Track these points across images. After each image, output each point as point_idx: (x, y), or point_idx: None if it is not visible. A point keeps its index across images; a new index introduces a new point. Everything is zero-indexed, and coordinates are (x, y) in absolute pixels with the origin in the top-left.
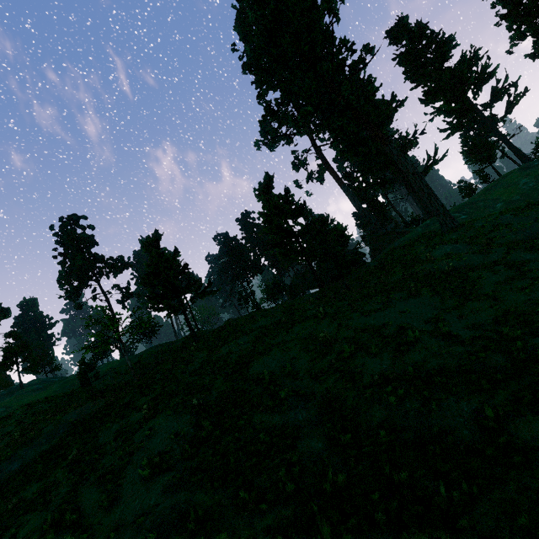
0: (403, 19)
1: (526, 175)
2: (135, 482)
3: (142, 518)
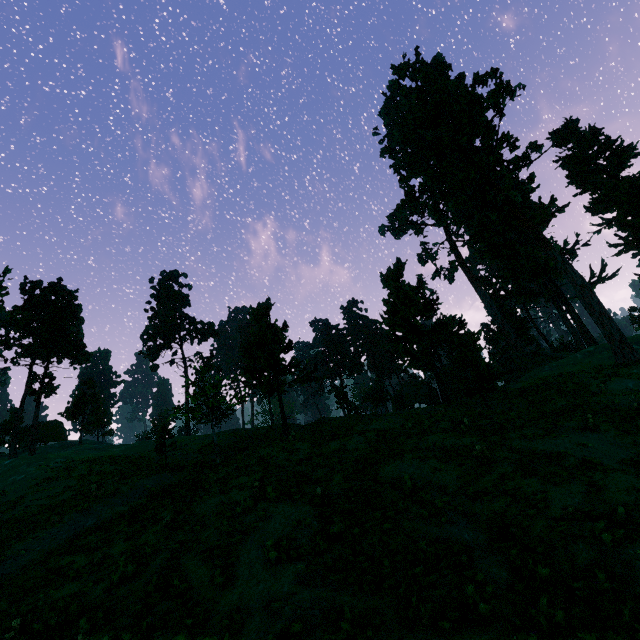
0: (572, 122)
1: None
2: (252, 564)
3: (280, 602)
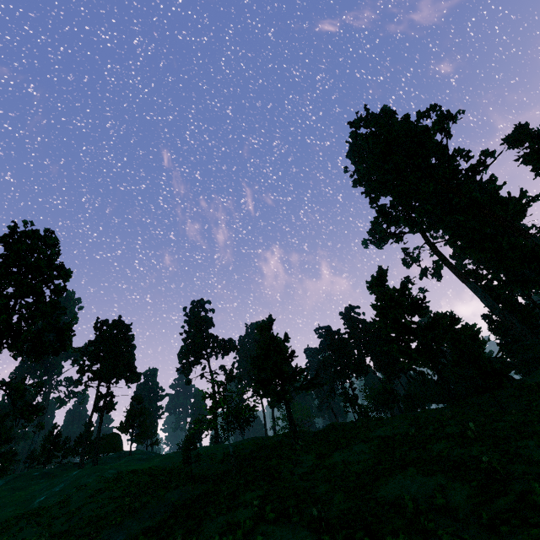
0: (522, 126)
1: None
2: None
3: None
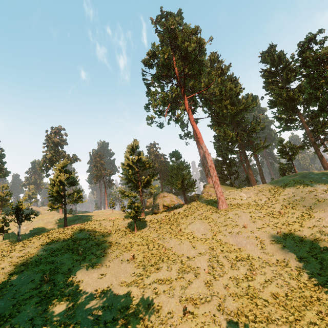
0: (272, 47)
1: (295, 184)
2: None
3: None
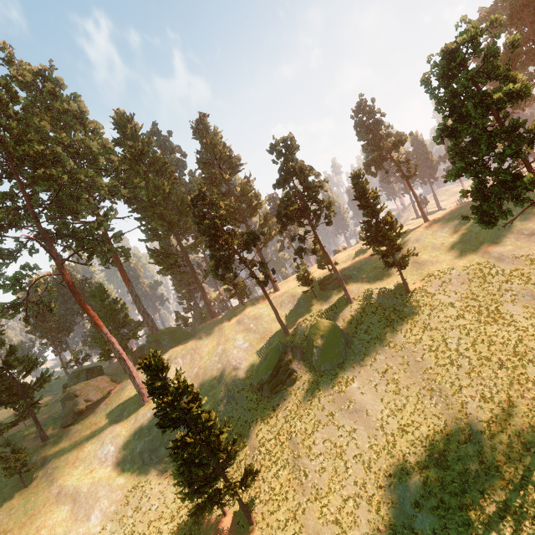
0: (203, 120)
1: (226, 341)
2: None
3: None
